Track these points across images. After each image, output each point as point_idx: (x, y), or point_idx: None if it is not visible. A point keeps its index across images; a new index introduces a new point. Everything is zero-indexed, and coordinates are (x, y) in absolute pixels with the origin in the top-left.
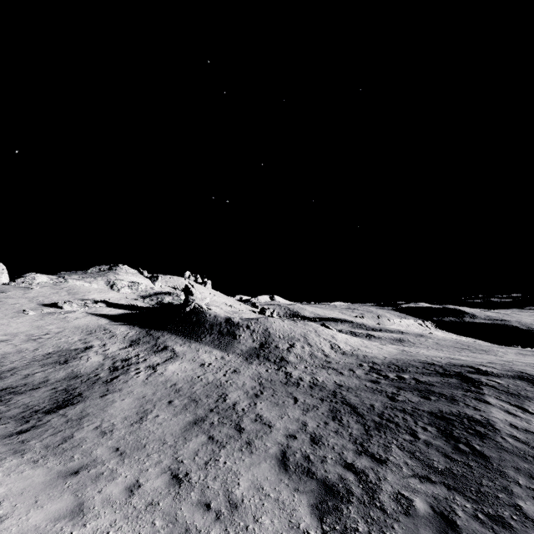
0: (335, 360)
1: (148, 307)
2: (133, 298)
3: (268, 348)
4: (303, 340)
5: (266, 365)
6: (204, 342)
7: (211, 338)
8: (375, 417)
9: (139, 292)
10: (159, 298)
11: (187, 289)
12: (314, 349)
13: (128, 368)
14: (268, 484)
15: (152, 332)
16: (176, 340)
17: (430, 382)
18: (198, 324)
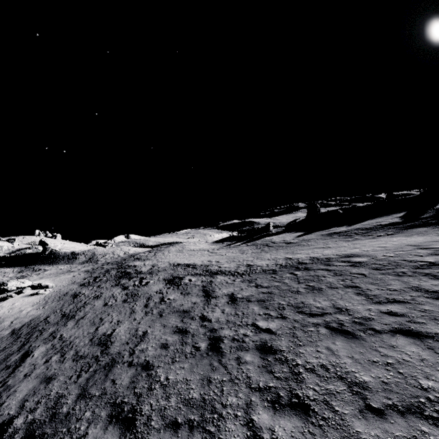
0: (121, 257)
1: (16, 258)
2: (2, 255)
3: (93, 259)
4: (111, 253)
5: (90, 263)
6: (61, 264)
7: (64, 261)
8: (113, 262)
9: (4, 251)
10: (22, 252)
11: (43, 242)
12: (115, 255)
13: (26, 276)
14: (77, 272)
15: (28, 267)
16: (45, 266)
17: (140, 253)
18: (56, 258)
